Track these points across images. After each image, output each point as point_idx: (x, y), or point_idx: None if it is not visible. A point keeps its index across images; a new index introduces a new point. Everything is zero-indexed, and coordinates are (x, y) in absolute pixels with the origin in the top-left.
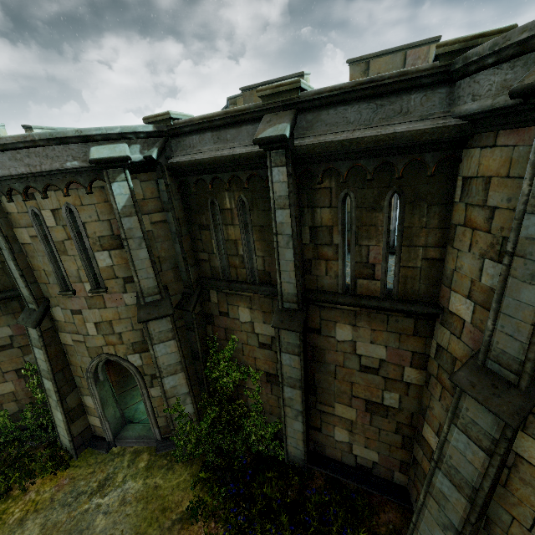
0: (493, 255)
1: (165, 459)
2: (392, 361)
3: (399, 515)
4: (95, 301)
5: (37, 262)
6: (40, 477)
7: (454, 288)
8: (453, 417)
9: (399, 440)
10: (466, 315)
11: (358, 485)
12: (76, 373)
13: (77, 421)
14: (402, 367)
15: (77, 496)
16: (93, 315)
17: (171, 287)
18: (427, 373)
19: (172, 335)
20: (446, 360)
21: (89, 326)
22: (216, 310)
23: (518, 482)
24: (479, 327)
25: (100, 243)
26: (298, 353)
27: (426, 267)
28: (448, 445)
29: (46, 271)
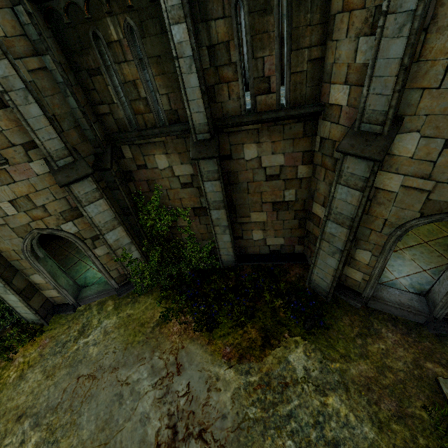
0: (367, 30)
1: (128, 298)
2: (289, 164)
3: (301, 268)
4: None
5: None
6: (20, 348)
7: (333, 81)
8: (338, 179)
9: (297, 223)
10: (343, 101)
11: (273, 263)
12: (11, 258)
13: (33, 298)
14: (296, 167)
15: (63, 345)
16: (3, 193)
17: (80, 149)
18: (314, 165)
19: (99, 195)
20: (328, 147)
21: (3, 206)
22: (133, 165)
23: (376, 206)
24: (353, 105)
25: None
26: (218, 177)
27: (311, 69)
28: (335, 201)
29: None
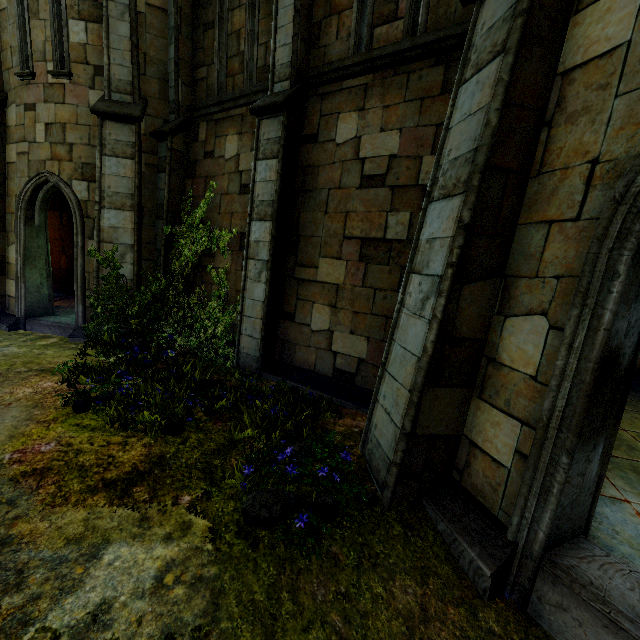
0: None
1: (76, 345)
2: (406, 153)
3: None
4: (54, 92)
5: (6, 37)
6: None
7: None
8: (462, 74)
9: None
10: None
11: (327, 395)
12: (10, 208)
13: None
14: (419, 159)
15: None
16: (46, 112)
17: (152, 105)
18: None
19: (132, 153)
20: None
21: (38, 128)
22: (201, 152)
23: (564, 132)
24: None
25: (79, 9)
26: (278, 152)
27: None
28: (449, 137)
29: (12, 47)
